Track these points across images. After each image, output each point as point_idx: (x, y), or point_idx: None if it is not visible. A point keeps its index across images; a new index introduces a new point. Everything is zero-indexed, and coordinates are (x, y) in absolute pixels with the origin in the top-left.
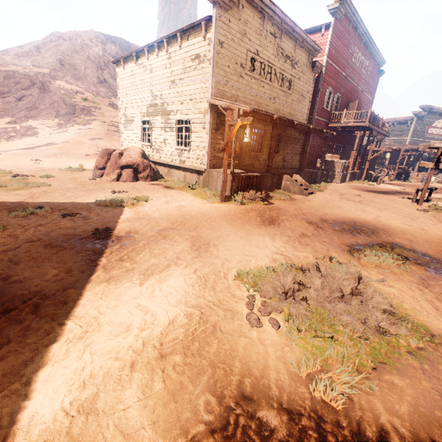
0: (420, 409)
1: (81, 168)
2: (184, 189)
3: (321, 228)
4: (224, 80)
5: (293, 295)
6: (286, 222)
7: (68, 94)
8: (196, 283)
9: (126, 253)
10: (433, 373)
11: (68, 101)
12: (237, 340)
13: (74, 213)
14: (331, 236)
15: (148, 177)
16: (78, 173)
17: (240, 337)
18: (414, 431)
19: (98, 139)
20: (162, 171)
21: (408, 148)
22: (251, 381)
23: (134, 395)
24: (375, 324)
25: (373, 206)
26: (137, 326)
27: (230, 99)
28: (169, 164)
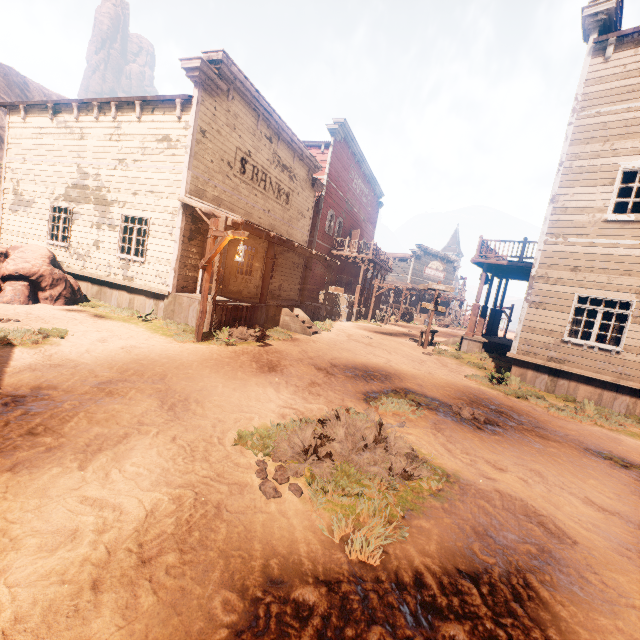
0: (445, 544)
1: None
2: (132, 321)
3: (333, 375)
4: (204, 176)
5: (316, 450)
6: (290, 368)
7: None
8: (178, 455)
9: (41, 423)
10: (452, 510)
11: None
12: (252, 518)
13: None
14: (345, 384)
15: (61, 297)
16: None
17: (256, 513)
18: (442, 565)
19: None
20: (87, 290)
21: (410, 287)
22: (278, 561)
23: (109, 624)
24: (400, 471)
25: (383, 349)
26: (92, 528)
27: (212, 202)
28: (103, 279)
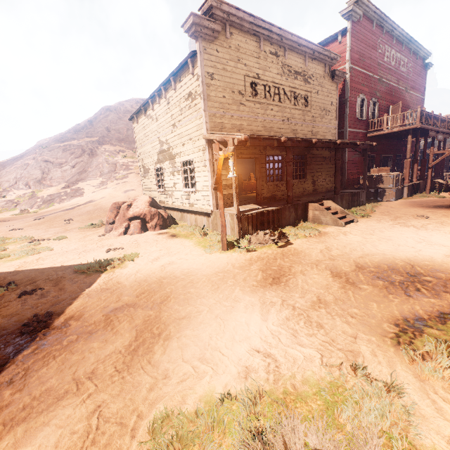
0: None
1: (100, 224)
2: (190, 236)
3: (352, 285)
4: (220, 112)
5: None
6: (298, 277)
7: (111, 155)
8: None
9: (29, 365)
10: None
11: (110, 160)
12: None
13: (38, 287)
14: (367, 301)
15: (157, 225)
16: (94, 230)
17: None
18: None
19: (131, 190)
20: (177, 216)
21: None
22: None
23: None
24: None
25: (445, 231)
26: None
27: (231, 130)
28: (180, 208)
